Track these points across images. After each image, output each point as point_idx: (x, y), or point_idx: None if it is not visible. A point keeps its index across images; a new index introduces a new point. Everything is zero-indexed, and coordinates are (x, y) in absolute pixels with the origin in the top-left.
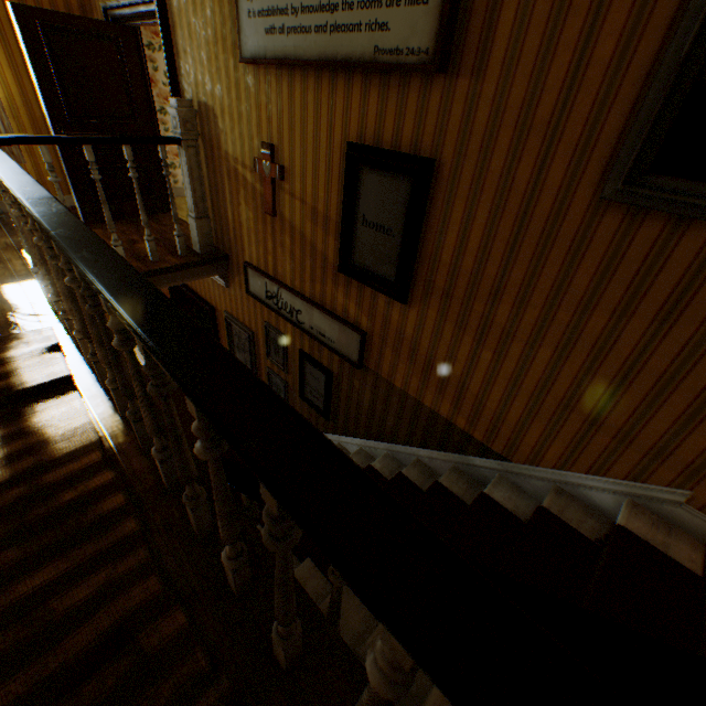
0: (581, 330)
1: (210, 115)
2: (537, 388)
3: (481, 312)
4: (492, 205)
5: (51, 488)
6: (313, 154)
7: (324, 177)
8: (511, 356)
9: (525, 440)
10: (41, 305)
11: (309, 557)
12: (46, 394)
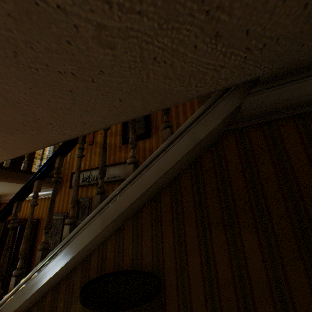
0: None
1: None
2: None
3: (175, 123)
4: None
5: None
6: None
7: None
8: None
9: None
10: None
11: None
12: None
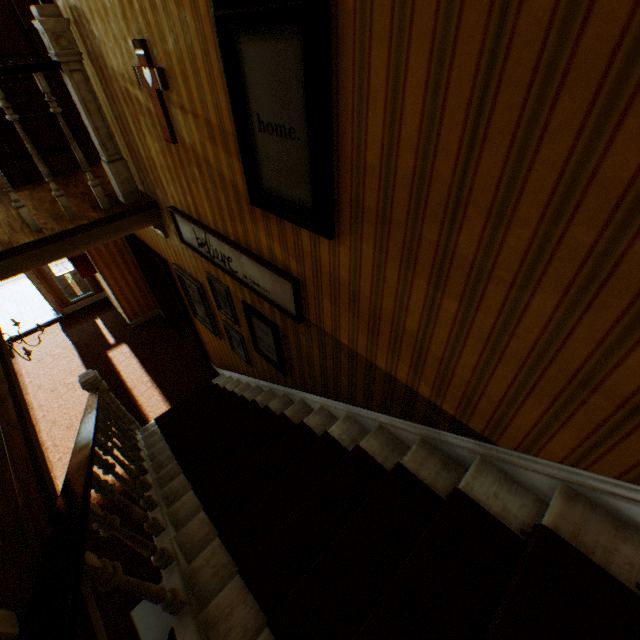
0: (620, 258)
1: (84, 22)
2: (533, 354)
3: (435, 241)
4: (434, 38)
5: None
6: (184, 37)
7: (204, 68)
8: (487, 307)
9: (516, 422)
10: None
11: (239, 574)
12: None
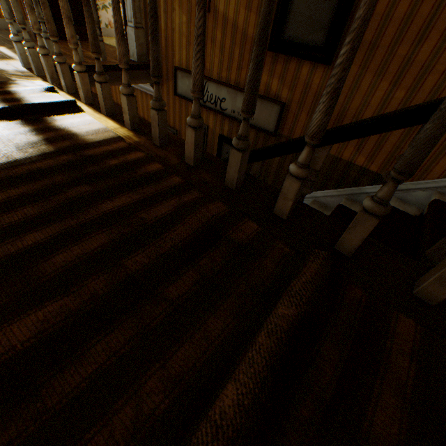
0: None
1: None
2: None
3: (404, 55)
4: None
5: (95, 158)
6: None
7: None
8: (423, 90)
9: None
10: (23, 72)
11: None
12: (58, 112)
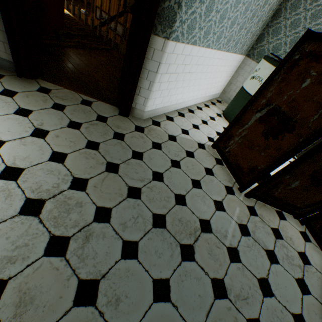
0: None
1: None
2: None
3: None
4: None
5: None
6: None
7: None
8: None
9: None
10: None
11: None
12: None
